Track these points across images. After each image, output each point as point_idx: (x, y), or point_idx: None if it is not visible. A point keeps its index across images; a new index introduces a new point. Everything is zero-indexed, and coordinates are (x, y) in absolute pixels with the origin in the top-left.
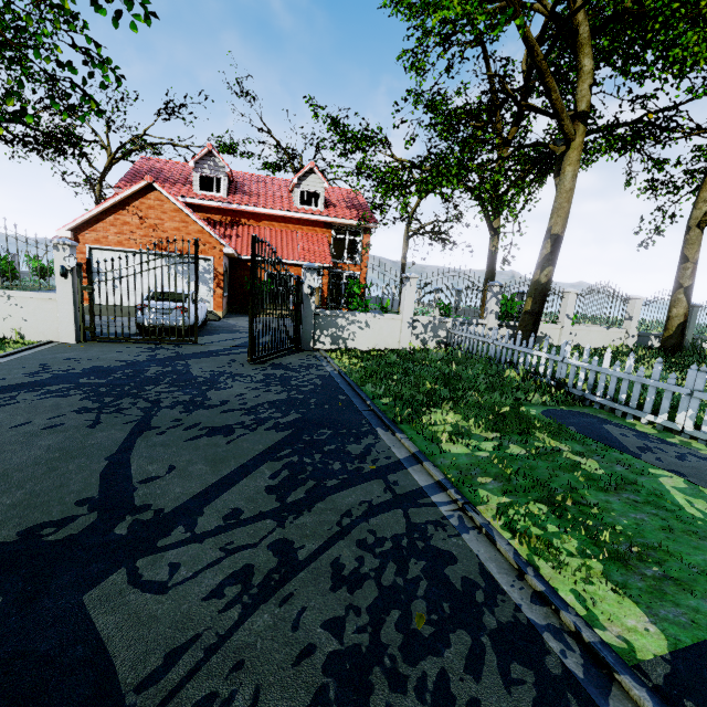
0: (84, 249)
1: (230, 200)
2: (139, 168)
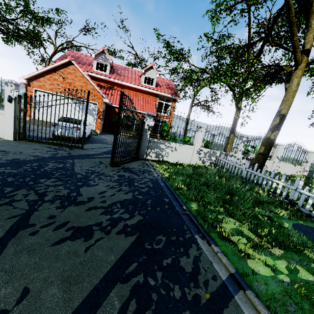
0: (32, 90)
1: (110, 76)
2: (67, 55)
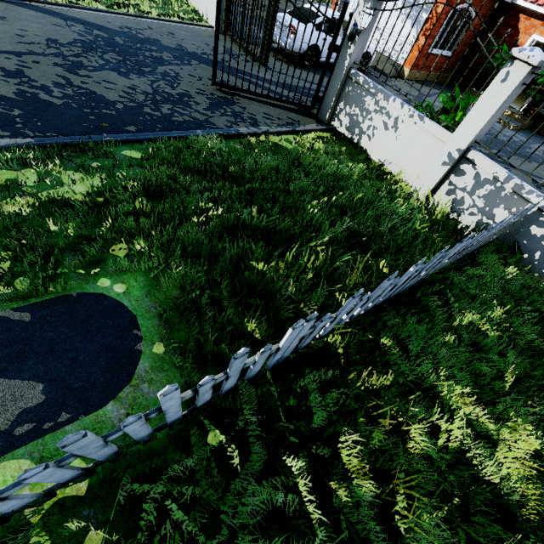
0: None
1: None
2: None
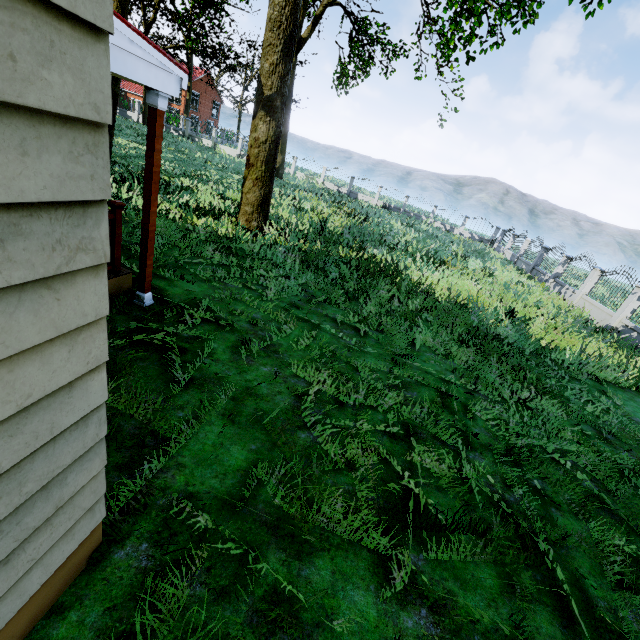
0: None
1: None
2: None
